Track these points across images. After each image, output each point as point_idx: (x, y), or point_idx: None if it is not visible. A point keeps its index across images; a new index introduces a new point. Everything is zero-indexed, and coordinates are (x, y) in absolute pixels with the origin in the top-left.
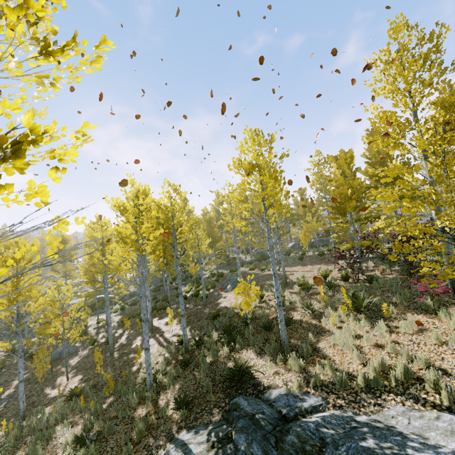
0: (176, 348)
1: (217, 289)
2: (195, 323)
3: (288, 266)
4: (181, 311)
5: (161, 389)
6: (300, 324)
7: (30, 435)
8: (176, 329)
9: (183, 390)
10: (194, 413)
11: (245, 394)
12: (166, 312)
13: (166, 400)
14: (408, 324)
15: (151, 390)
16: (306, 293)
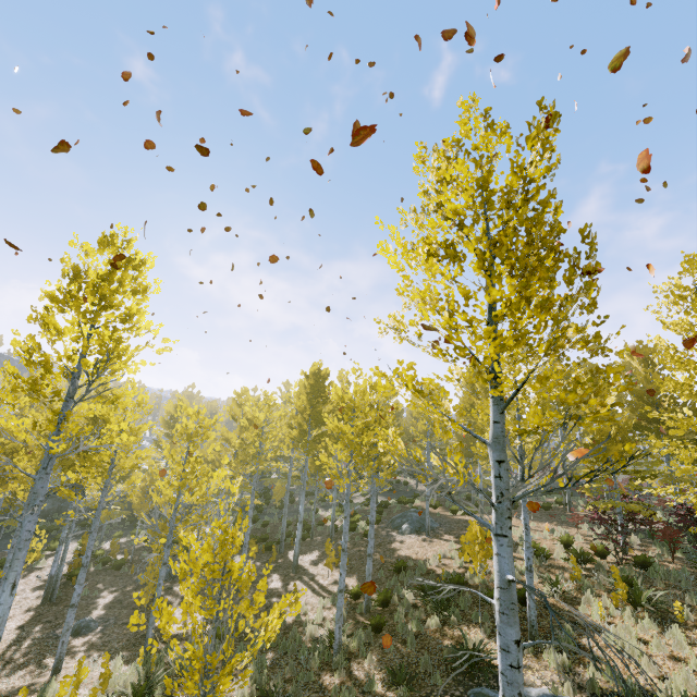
0: (347, 603)
1: (383, 526)
2: (362, 571)
3: None
4: (369, 549)
5: (349, 655)
6: (544, 607)
7: (179, 676)
8: (334, 575)
9: (386, 663)
10: (417, 696)
11: (489, 685)
12: (306, 545)
13: (364, 672)
14: None
15: (341, 652)
16: (541, 563)
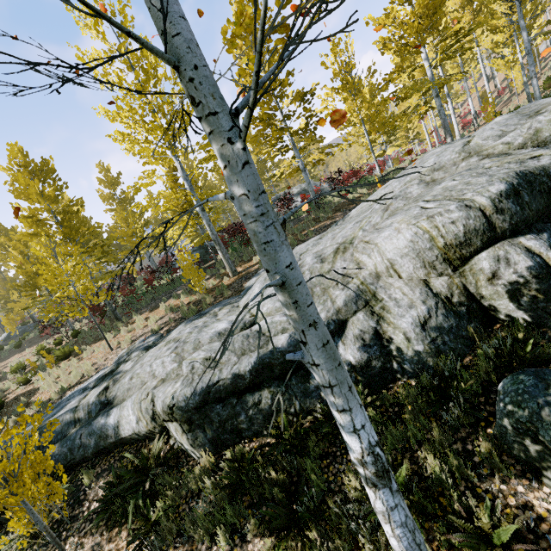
0: None
1: None
2: None
3: (2, 361)
4: None
5: None
6: (15, 399)
7: None
8: None
9: None
10: None
11: None
12: None
13: None
14: (88, 351)
15: None
16: (23, 373)
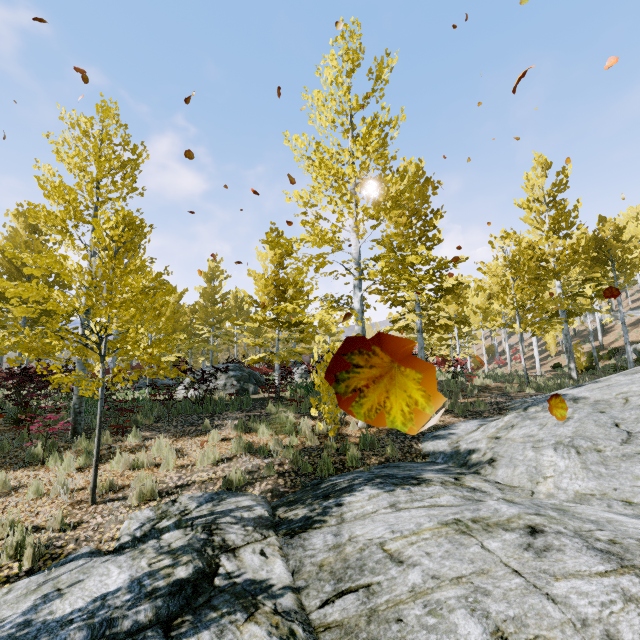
0: None
1: None
2: None
3: None
4: None
5: None
6: None
7: None
8: None
9: None
10: None
11: None
12: None
13: None
14: None
15: None
16: None
